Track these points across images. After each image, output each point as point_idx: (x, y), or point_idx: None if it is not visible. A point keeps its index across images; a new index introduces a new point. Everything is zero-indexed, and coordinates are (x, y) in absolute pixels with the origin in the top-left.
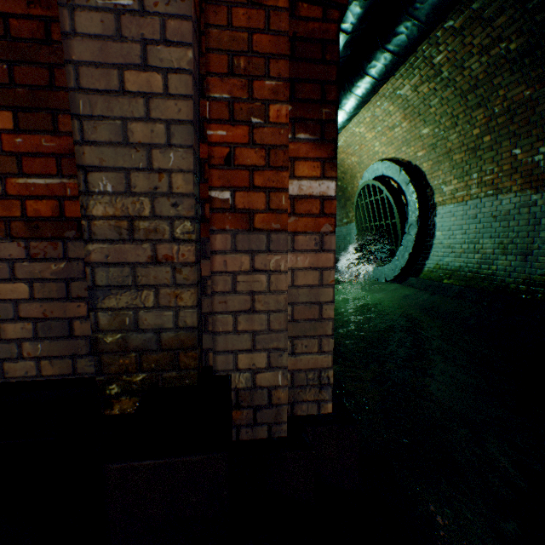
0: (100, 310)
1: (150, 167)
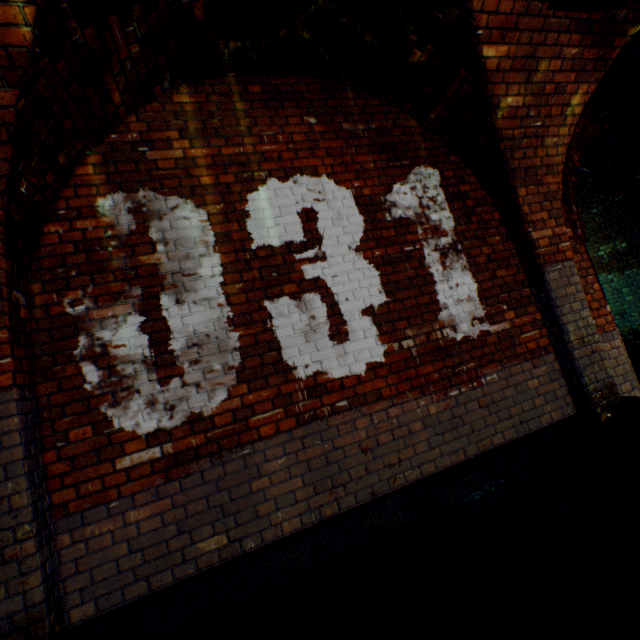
0: (583, 377)
1: (579, 318)
